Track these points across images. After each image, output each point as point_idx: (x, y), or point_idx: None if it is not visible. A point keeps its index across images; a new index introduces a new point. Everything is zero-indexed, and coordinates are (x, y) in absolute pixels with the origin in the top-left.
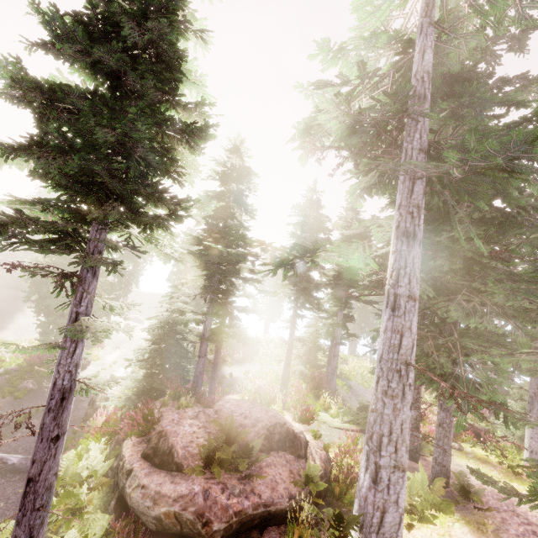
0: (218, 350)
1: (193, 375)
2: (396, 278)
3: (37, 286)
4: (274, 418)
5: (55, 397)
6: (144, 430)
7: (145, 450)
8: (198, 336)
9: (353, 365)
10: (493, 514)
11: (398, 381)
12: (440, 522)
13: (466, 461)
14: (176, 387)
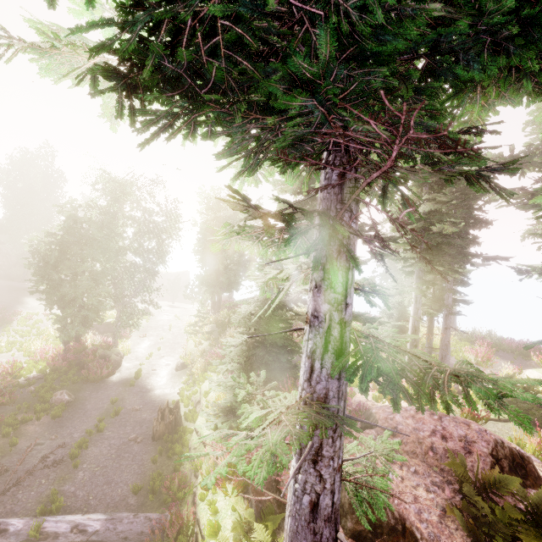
0: None
1: None
2: None
3: (45, 272)
4: (486, 434)
5: (319, 537)
6: None
7: (350, 525)
8: None
9: None
10: None
11: None
12: None
13: None
14: None
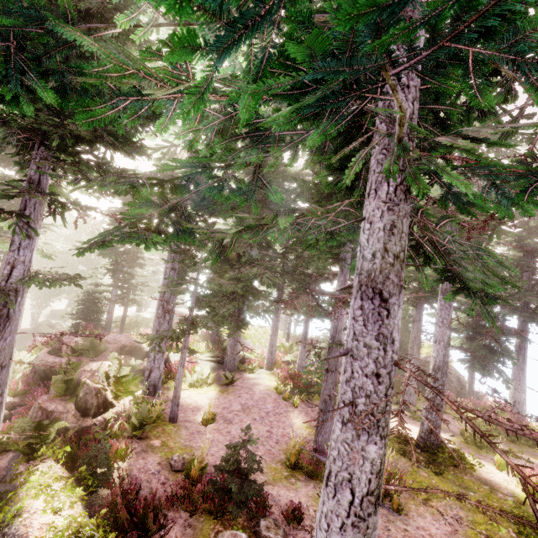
0: (125, 310)
1: (105, 324)
2: (167, 259)
3: None
4: (130, 340)
5: None
6: (54, 343)
7: (50, 350)
8: (108, 300)
9: (255, 330)
10: (238, 388)
11: (162, 310)
12: (206, 390)
13: (267, 376)
14: (90, 329)
